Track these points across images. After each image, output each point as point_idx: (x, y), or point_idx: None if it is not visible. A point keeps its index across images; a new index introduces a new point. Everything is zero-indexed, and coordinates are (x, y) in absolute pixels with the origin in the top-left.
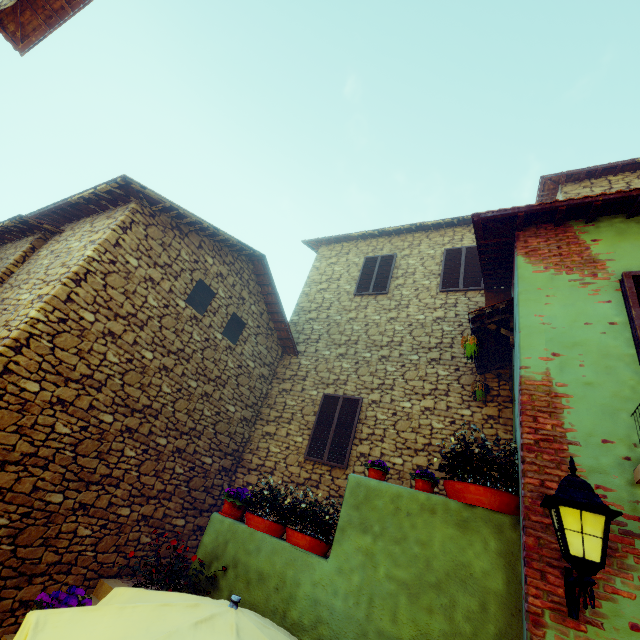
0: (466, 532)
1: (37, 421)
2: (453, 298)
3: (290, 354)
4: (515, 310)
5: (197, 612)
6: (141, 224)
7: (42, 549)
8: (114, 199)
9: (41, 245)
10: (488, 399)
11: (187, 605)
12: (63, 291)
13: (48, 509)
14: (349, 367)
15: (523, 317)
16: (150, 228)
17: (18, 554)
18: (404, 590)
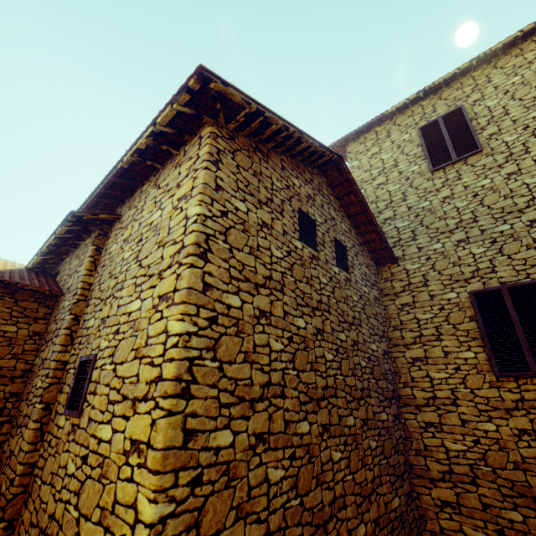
0: None
1: (249, 484)
2: None
3: (385, 264)
4: None
5: None
6: (226, 152)
7: None
8: (179, 133)
9: (103, 242)
10: None
11: None
12: (195, 277)
13: None
14: (485, 251)
15: None
16: (236, 156)
17: None
18: None
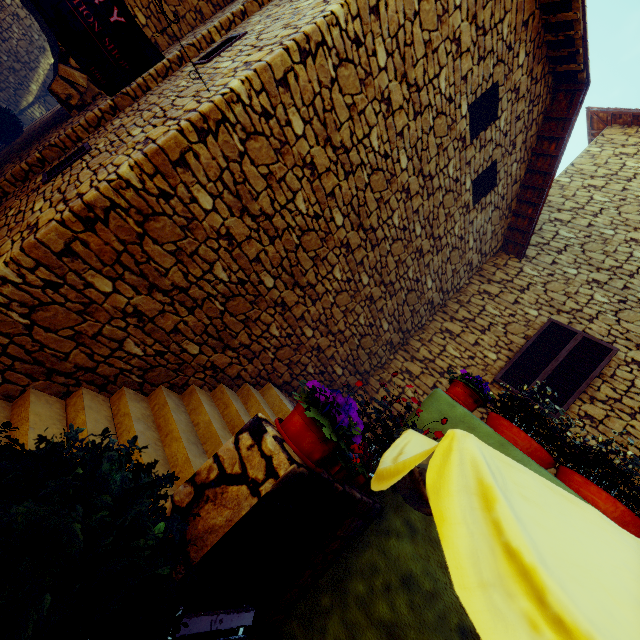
0: None
1: (285, 177)
2: None
3: (509, 254)
4: None
5: None
6: None
7: (241, 326)
8: None
9: None
10: None
11: None
12: None
13: (258, 288)
14: (606, 302)
15: None
16: None
17: (224, 318)
18: None
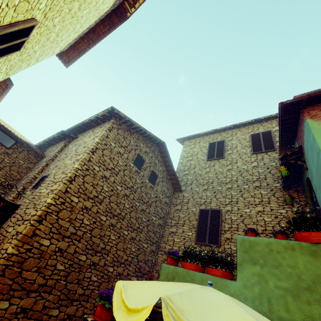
0: (317, 257)
1: (77, 217)
2: (260, 156)
3: (177, 192)
4: (309, 146)
5: (196, 285)
6: (115, 128)
7: (77, 285)
8: (104, 119)
9: (68, 144)
10: (294, 203)
11: (188, 284)
12: (87, 156)
13: (80, 263)
14: (211, 195)
15: (320, 144)
16: (119, 130)
17: (67, 287)
18: (288, 293)
